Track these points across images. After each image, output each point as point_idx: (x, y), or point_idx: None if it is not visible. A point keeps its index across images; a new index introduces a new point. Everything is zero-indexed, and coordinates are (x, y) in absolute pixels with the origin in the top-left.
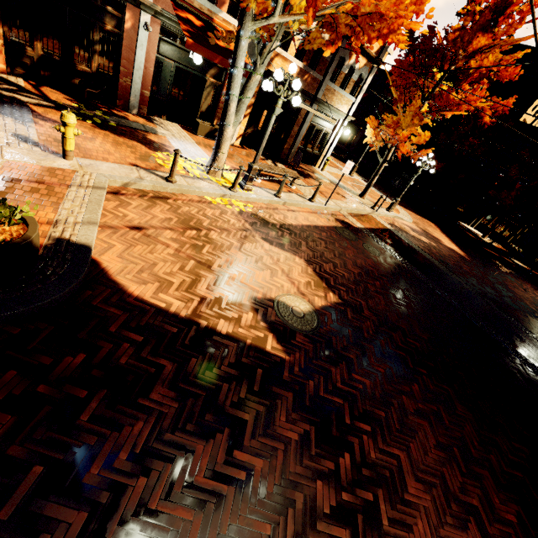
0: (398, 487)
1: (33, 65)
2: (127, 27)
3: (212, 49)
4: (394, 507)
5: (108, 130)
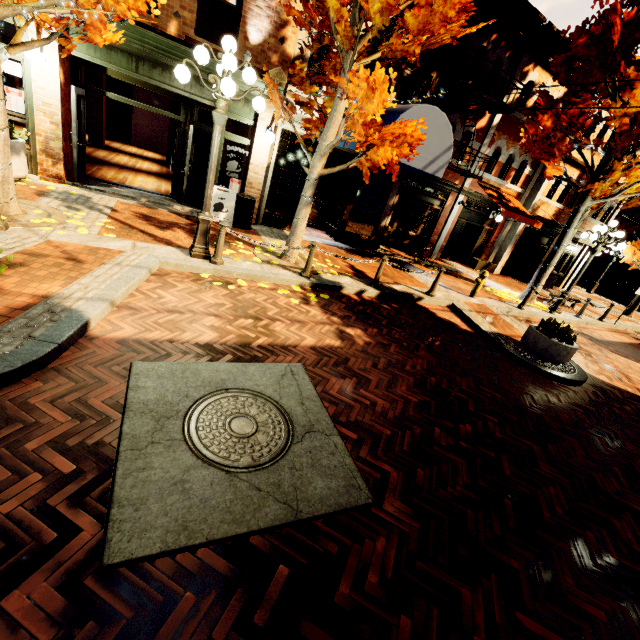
0: None
1: (387, 237)
2: (446, 205)
3: (513, 211)
4: None
5: (448, 274)
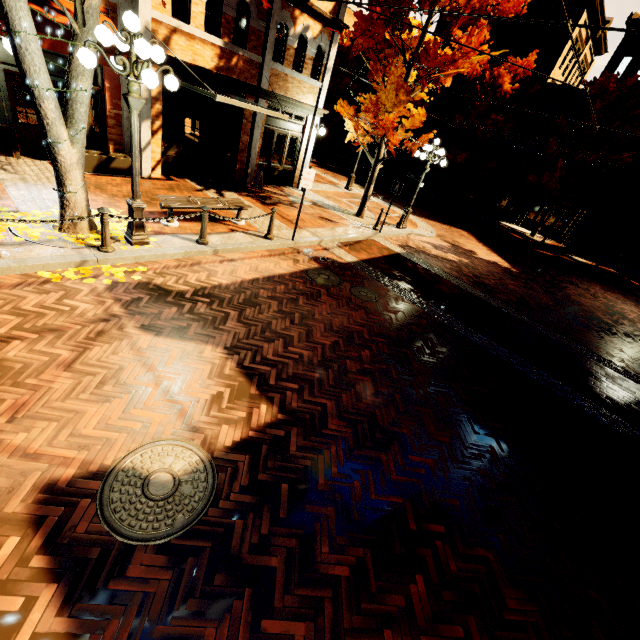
0: None
1: None
2: None
3: None
4: None
5: None
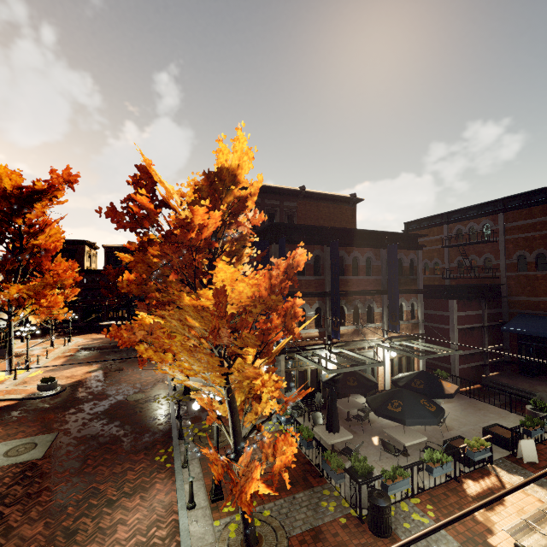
0: (135, 367)
1: None
2: None
3: None
4: (136, 368)
5: None
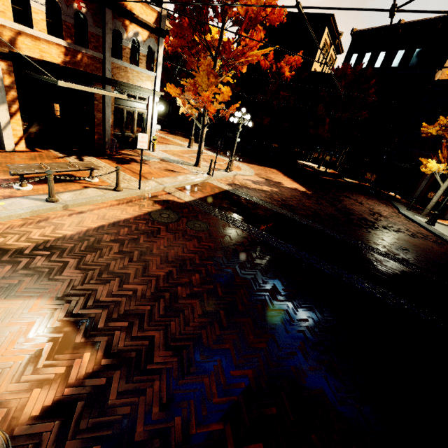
0: None
1: None
2: None
3: None
4: None
5: None
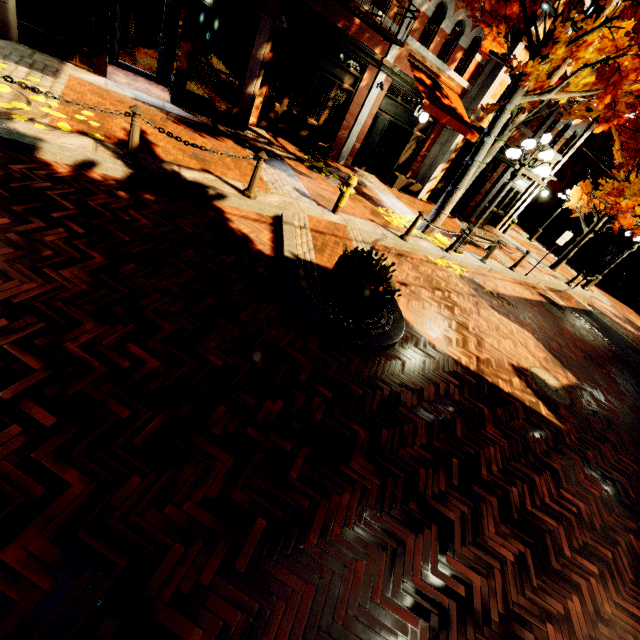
0: None
1: (275, 119)
2: (361, 85)
3: (442, 109)
4: None
5: (337, 183)
